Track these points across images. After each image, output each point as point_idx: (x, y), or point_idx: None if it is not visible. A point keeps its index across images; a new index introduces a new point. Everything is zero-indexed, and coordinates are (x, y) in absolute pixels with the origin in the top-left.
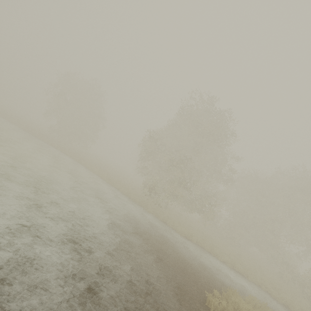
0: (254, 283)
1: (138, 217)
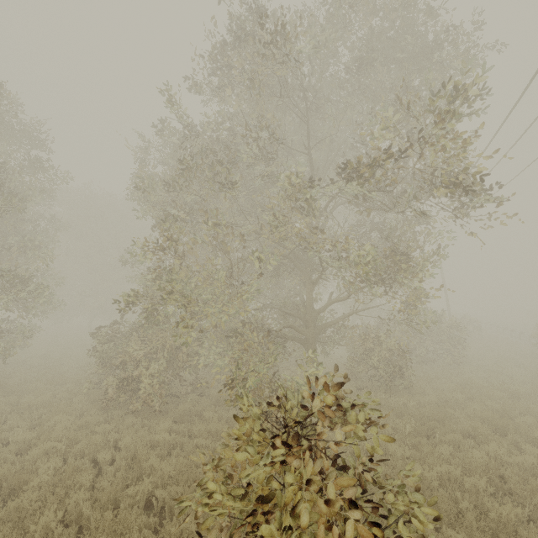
0: None
1: None
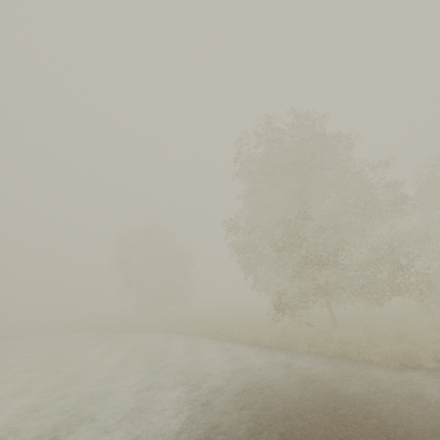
0: None
1: (274, 380)
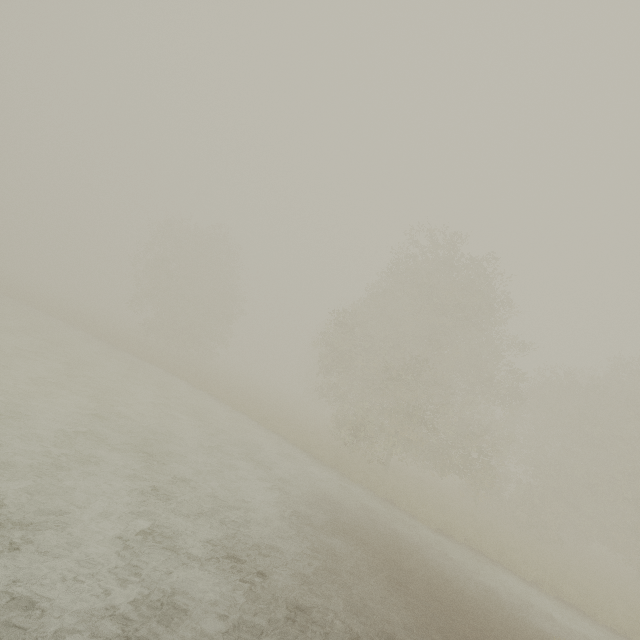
0: (612, 628)
1: (336, 495)
